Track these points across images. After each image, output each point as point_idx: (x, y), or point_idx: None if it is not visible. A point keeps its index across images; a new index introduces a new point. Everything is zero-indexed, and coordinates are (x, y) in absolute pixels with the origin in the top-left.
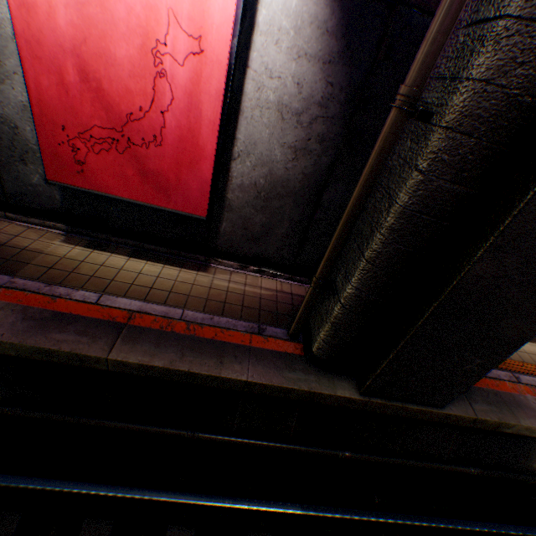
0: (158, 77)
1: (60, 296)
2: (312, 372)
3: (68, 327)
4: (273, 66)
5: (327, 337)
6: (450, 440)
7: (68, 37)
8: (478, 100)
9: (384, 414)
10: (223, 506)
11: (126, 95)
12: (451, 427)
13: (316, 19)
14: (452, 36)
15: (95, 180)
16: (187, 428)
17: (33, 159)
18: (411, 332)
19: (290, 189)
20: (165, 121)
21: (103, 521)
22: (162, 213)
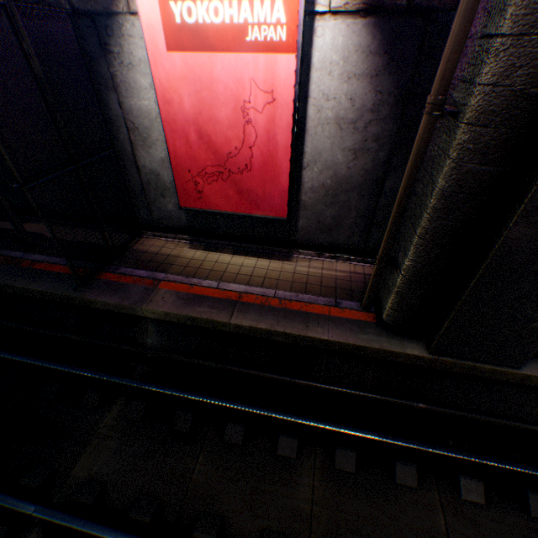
0: (246, 125)
1: (195, 284)
2: (383, 335)
3: (203, 304)
4: (328, 91)
5: (393, 305)
6: (535, 404)
7: (190, 114)
8: (489, 99)
9: (457, 373)
10: (316, 425)
11: (226, 141)
12: (535, 390)
13: (359, 47)
14: (471, 45)
15: (208, 202)
16: (285, 375)
17: (168, 194)
18: (465, 294)
19: (353, 184)
20: (252, 153)
21: (238, 424)
22: (253, 219)
